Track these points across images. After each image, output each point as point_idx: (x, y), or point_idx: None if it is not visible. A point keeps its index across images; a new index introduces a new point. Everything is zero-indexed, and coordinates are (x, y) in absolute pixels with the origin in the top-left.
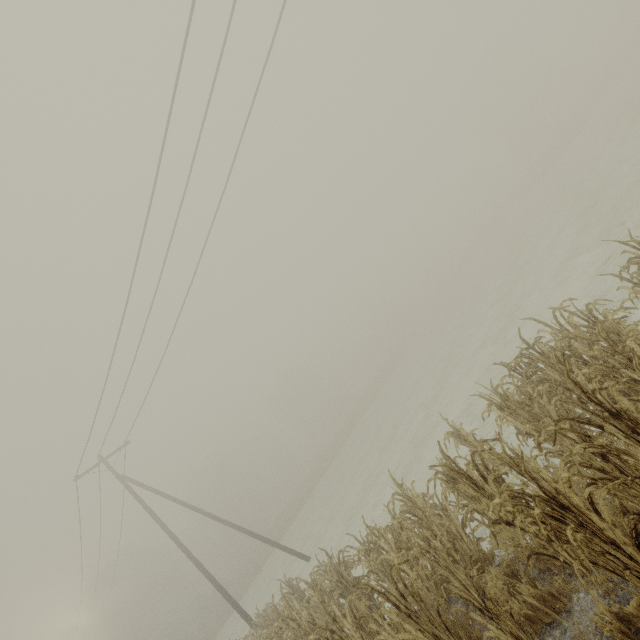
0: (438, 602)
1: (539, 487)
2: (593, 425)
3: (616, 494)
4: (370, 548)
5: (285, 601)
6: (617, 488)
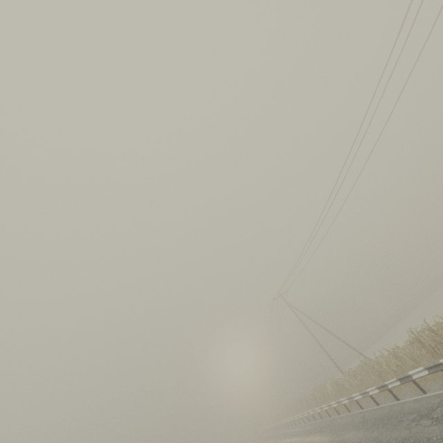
0: (405, 359)
1: (416, 337)
2: (430, 330)
3: (437, 344)
4: (397, 353)
5: (364, 358)
6: (437, 343)
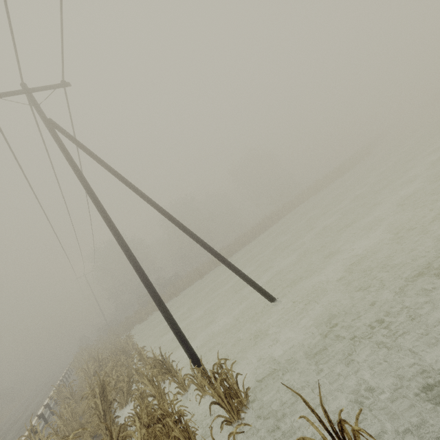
0: None
1: None
2: None
3: None
4: None
5: None
6: None
